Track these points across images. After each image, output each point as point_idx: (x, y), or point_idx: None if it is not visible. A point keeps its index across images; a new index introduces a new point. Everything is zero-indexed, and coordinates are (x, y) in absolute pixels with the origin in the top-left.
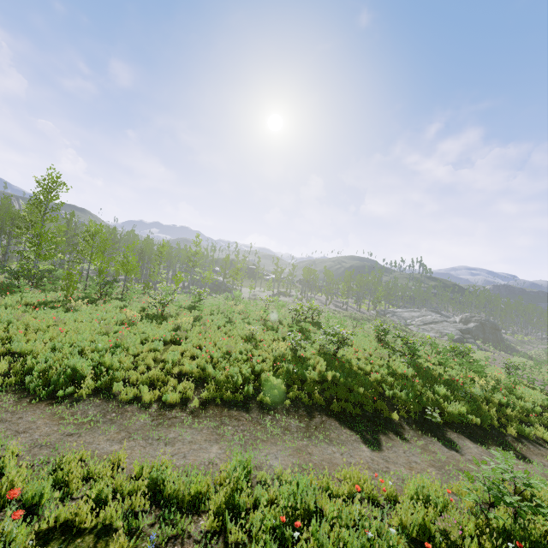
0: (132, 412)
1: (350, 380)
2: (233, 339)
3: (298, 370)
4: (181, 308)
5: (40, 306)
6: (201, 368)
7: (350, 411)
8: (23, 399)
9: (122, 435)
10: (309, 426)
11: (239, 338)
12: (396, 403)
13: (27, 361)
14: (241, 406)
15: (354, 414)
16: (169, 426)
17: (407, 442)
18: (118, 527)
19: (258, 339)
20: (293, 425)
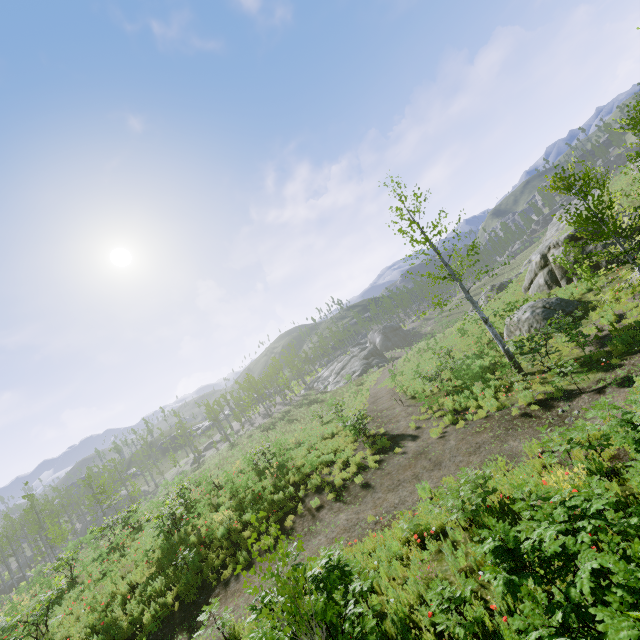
0: None
1: None
2: None
3: None
4: None
5: None
6: None
7: None
8: None
9: None
10: None
11: None
12: None
13: None
14: None
15: None
16: None
17: None
18: None
19: None
20: None
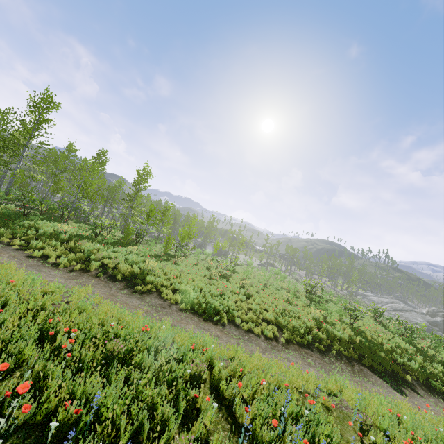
0: (254, 338)
1: (372, 345)
2: (277, 300)
3: (333, 331)
4: (228, 270)
5: (159, 258)
6: (274, 318)
7: (375, 367)
8: (199, 318)
9: (261, 350)
10: (354, 370)
11: (282, 300)
12: (406, 369)
13: (188, 296)
14: (307, 348)
15: (379, 370)
16: (278, 351)
17: (422, 397)
18: (312, 393)
19: (293, 303)
20: (344, 367)
